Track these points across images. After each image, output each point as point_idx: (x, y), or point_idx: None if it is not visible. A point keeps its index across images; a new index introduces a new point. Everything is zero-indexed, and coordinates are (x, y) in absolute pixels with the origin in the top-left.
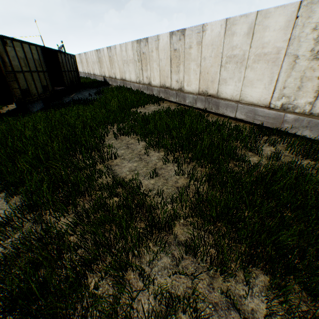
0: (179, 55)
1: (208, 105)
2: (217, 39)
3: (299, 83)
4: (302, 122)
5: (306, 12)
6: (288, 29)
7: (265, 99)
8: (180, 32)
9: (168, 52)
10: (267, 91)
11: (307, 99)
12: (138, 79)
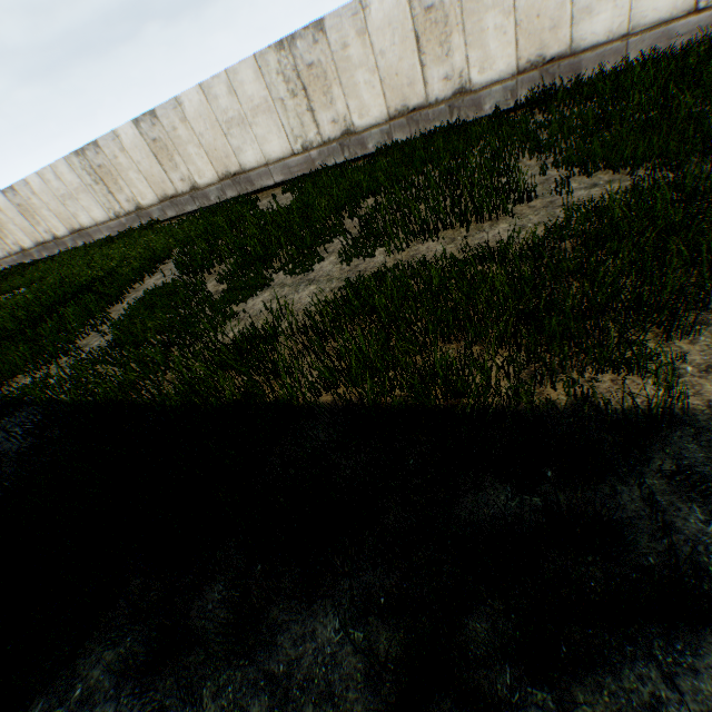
0: (27, 208)
1: (86, 239)
2: (44, 186)
3: (107, 199)
4: (130, 220)
5: (72, 162)
6: (73, 172)
7: (107, 216)
8: (11, 188)
9: (15, 209)
10: (102, 210)
11: (119, 206)
12: (8, 252)
